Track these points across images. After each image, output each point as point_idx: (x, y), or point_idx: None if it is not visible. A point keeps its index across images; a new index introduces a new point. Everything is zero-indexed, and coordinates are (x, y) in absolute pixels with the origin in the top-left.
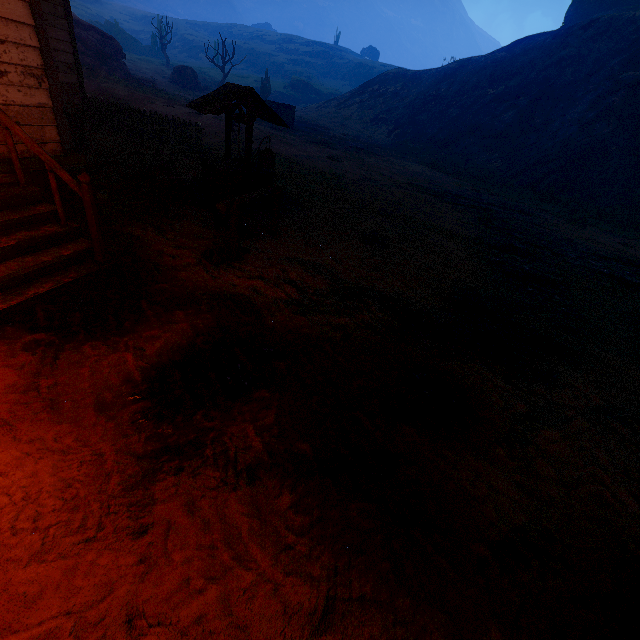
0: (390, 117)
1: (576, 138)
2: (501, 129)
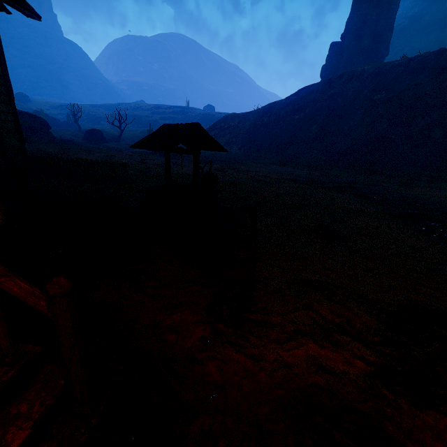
0: (237, 140)
1: (365, 134)
2: (312, 136)
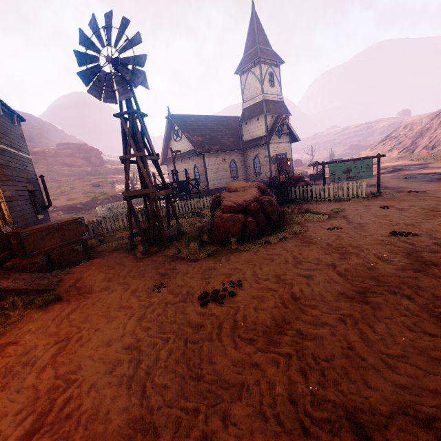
0: (400, 146)
1: None
2: None
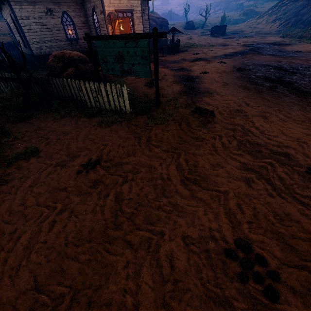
0: (284, 16)
1: None
2: None
